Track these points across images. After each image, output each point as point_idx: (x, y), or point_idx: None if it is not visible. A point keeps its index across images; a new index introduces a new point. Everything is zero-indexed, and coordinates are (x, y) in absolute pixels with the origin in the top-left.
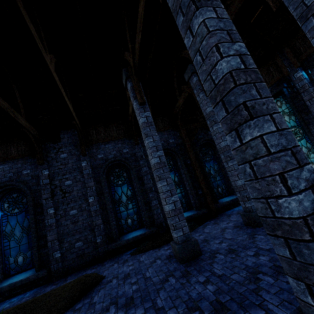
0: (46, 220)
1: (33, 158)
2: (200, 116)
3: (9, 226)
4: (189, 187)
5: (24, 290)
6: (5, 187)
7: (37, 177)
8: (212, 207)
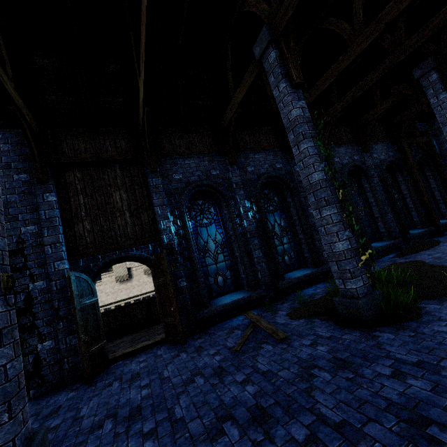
0: (309, 219)
1: (283, 151)
2: (416, 130)
3: (269, 223)
4: (413, 205)
5: (306, 285)
6: (267, 178)
7: (289, 173)
8: (438, 225)
